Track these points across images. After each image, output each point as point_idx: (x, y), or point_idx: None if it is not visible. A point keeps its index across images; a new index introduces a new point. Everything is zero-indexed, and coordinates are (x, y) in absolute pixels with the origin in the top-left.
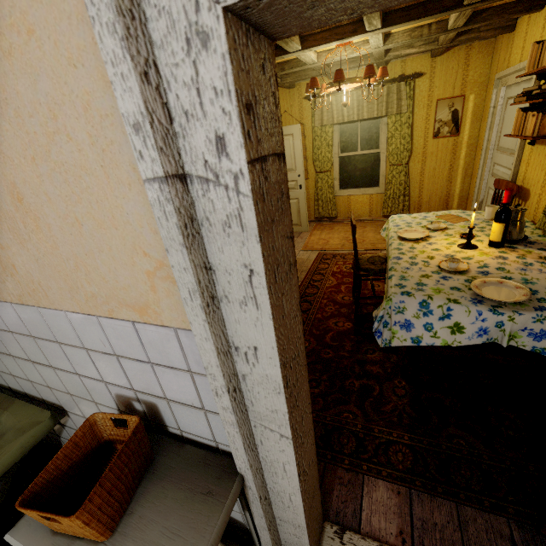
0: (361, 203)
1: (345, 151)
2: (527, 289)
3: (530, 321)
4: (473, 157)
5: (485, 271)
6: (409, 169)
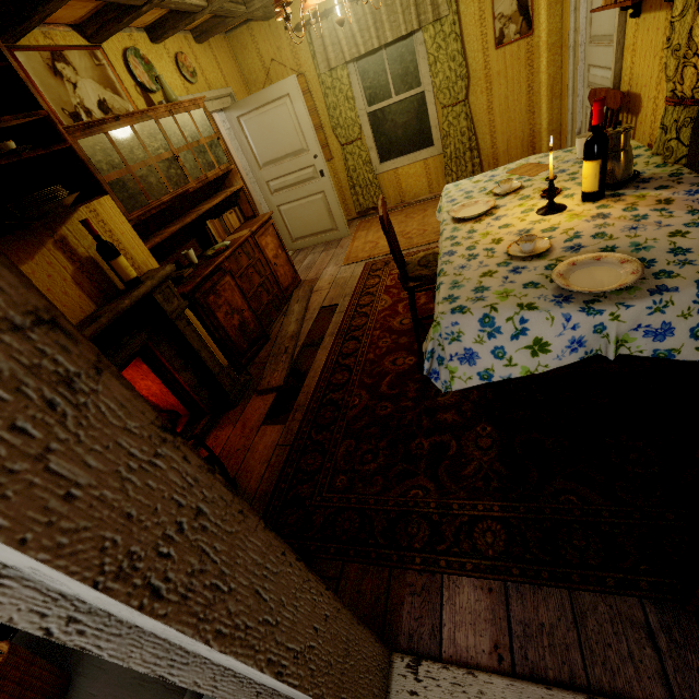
0: (414, 176)
1: (375, 102)
2: (638, 262)
3: (644, 313)
4: (558, 64)
5: (576, 245)
6: (471, 107)
